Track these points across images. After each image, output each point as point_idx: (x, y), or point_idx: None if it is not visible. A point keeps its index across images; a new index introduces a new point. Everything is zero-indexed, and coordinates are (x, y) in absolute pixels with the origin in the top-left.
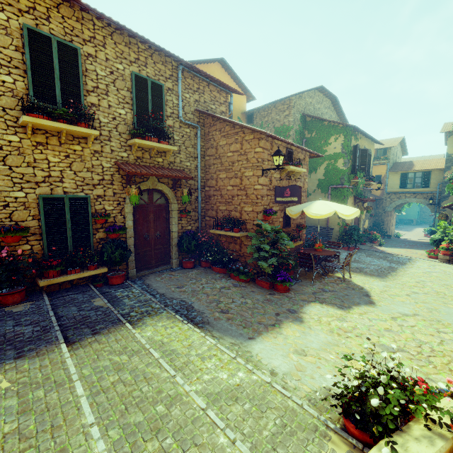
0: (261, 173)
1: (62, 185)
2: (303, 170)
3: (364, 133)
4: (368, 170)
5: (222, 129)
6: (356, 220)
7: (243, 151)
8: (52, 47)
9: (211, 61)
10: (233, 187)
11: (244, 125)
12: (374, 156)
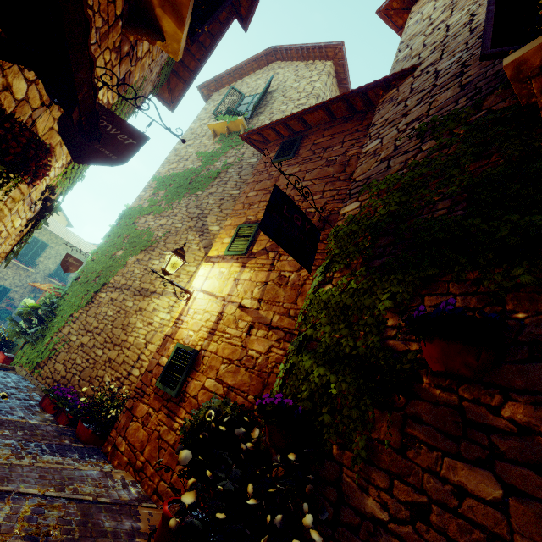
0: None
1: (5, 281)
2: None
3: None
4: None
5: None
6: None
7: None
8: (39, 243)
9: None
10: None
11: None
12: None
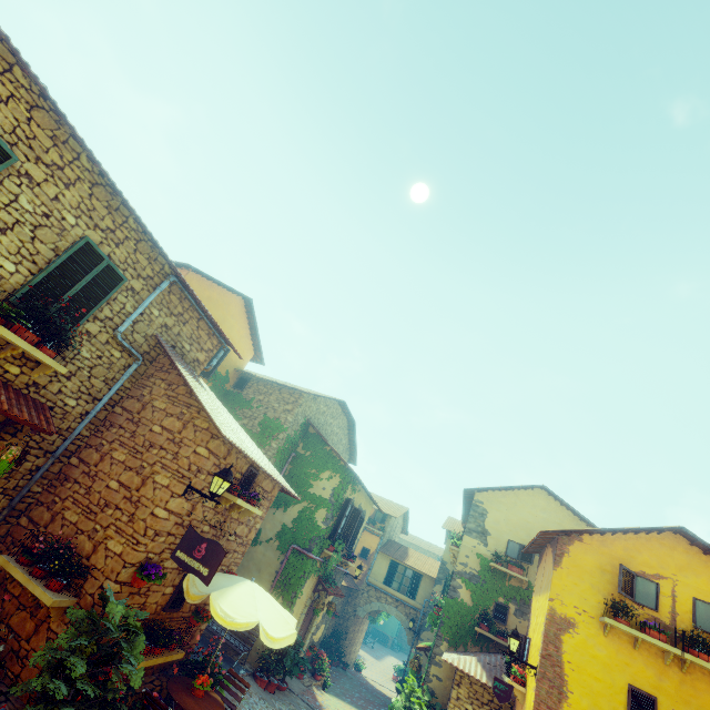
0: (182, 491)
1: None
2: (257, 511)
3: (365, 488)
4: (353, 541)
5: (174, 385)
6: (307, 621)
7: (180, 437)
8: None
9: (236, 292)
10: (120, 487)
11: (203, 405)
12: (371, 518)
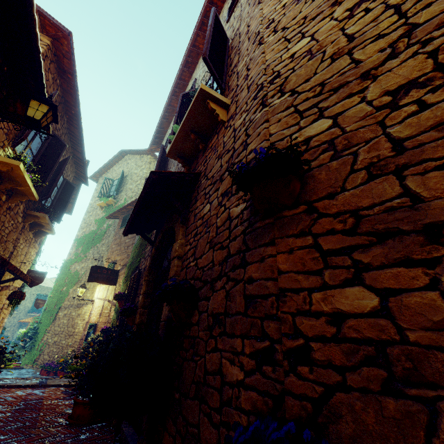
0: None
1: None
2: None
3: None
4: None
5: None
6: None
7: None
8: None
9: None
10: None
11: None
12: None
